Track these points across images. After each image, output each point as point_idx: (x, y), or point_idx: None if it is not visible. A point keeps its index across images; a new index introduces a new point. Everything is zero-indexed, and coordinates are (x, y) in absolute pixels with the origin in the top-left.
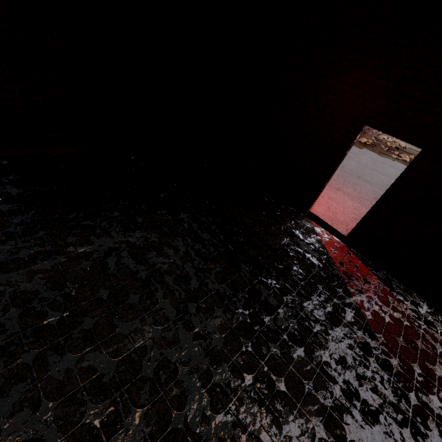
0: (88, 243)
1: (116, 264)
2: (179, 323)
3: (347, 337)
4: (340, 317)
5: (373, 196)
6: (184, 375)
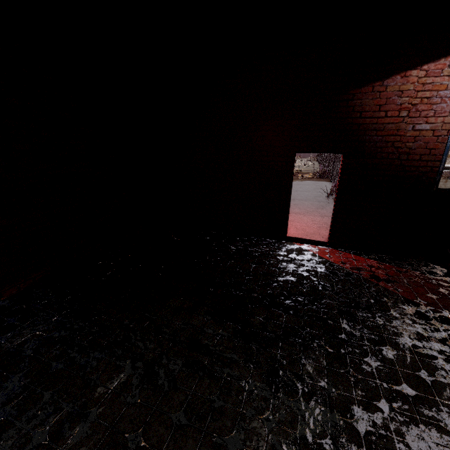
0: (117, 372)
1: (167, 376)
2: (280, 395)
3: (403, 315)
4: (384, 303)
5: (314, 207)
6: (334, 448)
